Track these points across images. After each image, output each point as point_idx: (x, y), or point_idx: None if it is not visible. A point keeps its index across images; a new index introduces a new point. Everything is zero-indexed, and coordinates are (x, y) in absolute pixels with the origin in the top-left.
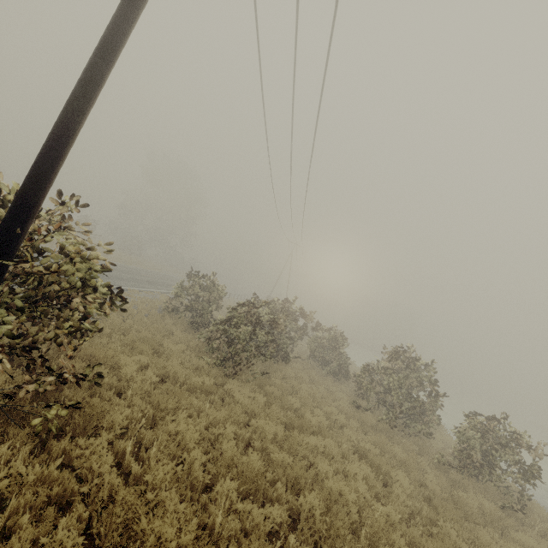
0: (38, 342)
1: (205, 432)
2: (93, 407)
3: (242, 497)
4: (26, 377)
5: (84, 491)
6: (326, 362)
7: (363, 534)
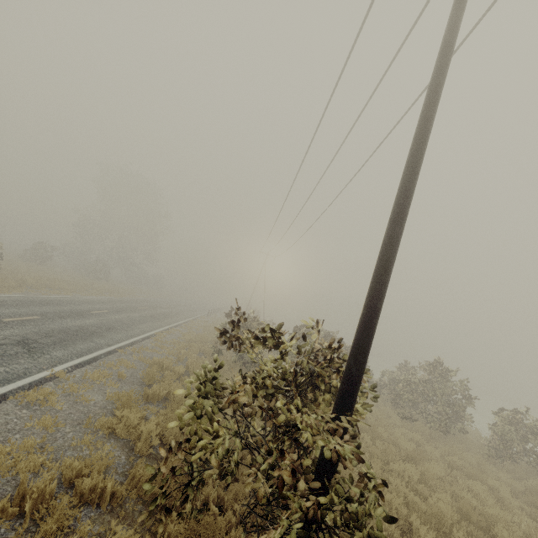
0: None
1: None
2: None
3: None
4: None
5: None
6: None
7: None
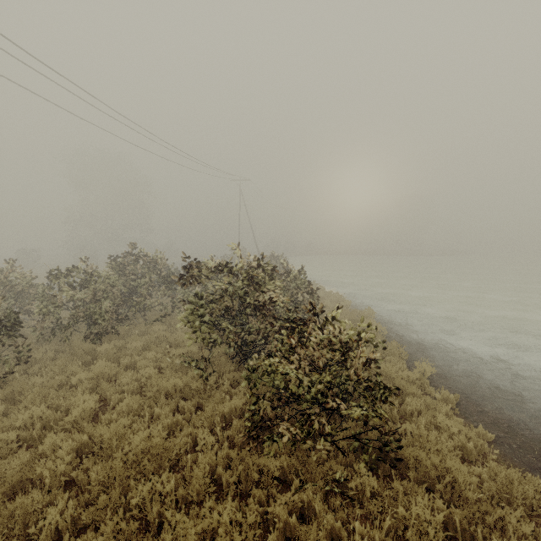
0: None
1: None
2: None
3: None
4: None
5: None
6: None
7: None
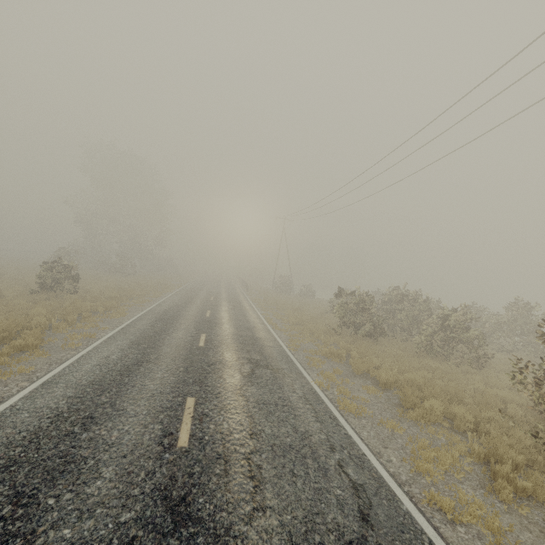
0: None
1: None
2: None
3: None
4: None
5: None
6: None
7: None
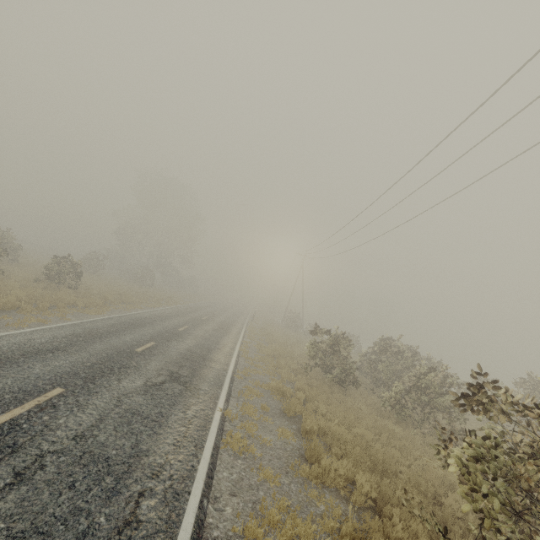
0: None
1: None
2: None
3: None
4: None
5: None
6: None
7: None
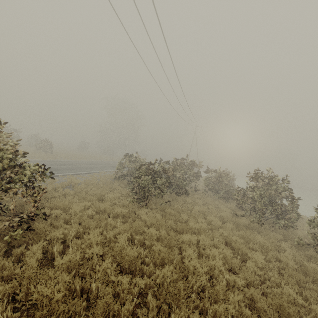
0: (1, 199)
1: (112, 238)
2: (40, 229)
3: (128, 273)
4: (6, 218)
5: (18, 272)
6: (217, 191)
7: (206, 294)
